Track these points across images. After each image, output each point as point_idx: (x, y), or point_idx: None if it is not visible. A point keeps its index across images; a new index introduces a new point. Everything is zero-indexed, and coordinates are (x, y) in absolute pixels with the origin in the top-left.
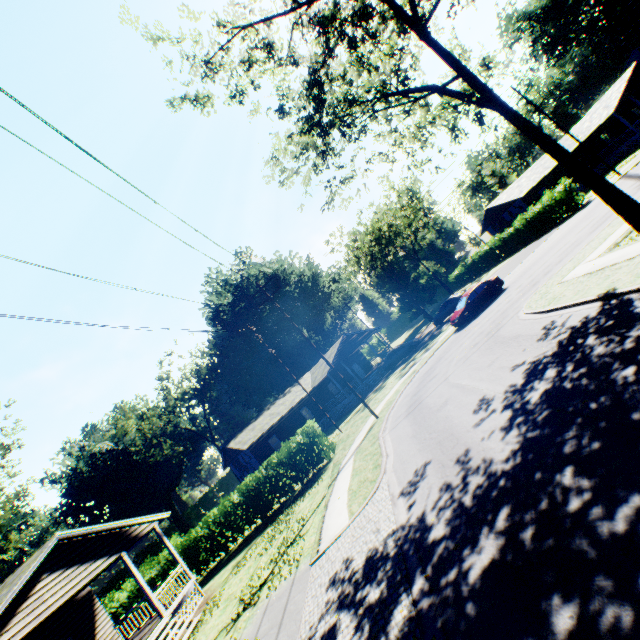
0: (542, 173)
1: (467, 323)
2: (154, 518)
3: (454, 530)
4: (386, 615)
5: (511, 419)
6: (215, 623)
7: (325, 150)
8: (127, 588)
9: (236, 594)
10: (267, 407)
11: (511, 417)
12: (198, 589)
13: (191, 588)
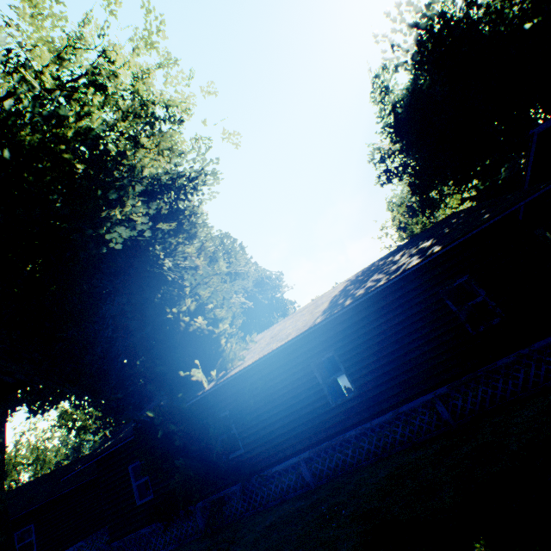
0: None
1: None
2: None
3: None
4: None
5: None
6: None
7: None
8: None
9: None
10: None
11: None
12: None
13: None
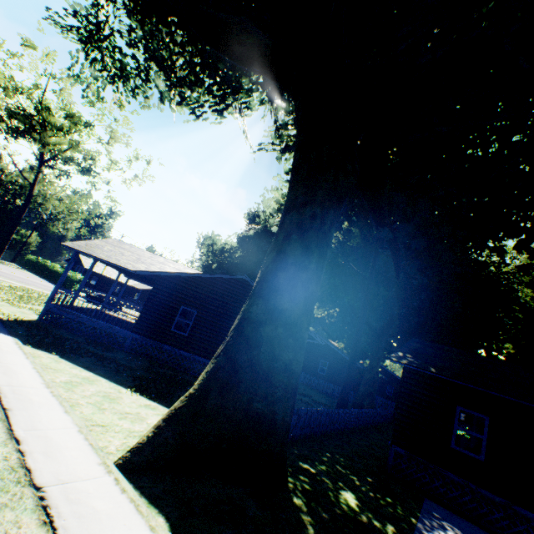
0: (107, 274)
1: None
2: None
3: None
4: None
5: None
6: None
7: None
8: None
9: None
10: None
11: None
12: None
13: None
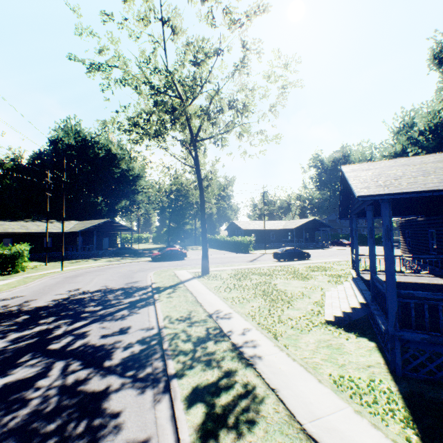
0: (259, 227)
1: (156, 261)
2: None
3: None
4: None
5: (62, 298)
6: None
7: (139, 140)
8: None
9: None
10: (28, 220)
11: (63, 298)
12: None
13: None
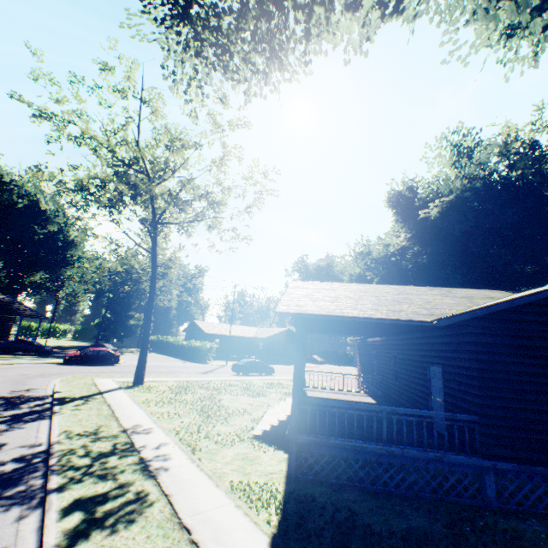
0: (226, 332)
1: (71, 364)
2: None
3: None
4: None
5: None
6: None
7: (84, 205)
8: None
9: None
10: None
11: None
12: None
13: None
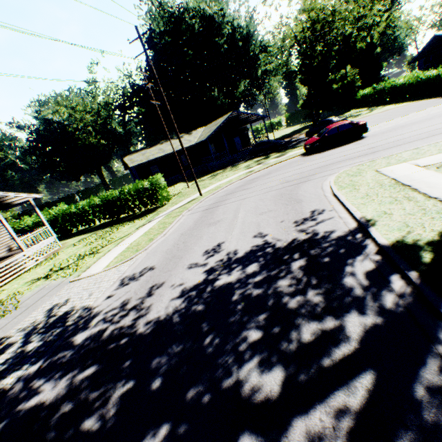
0: None
1: (314, 153)
2: (27, 196)
3: (80, 348)
4: (11, 371)
5: (194, 287)
6: (38, 272)
7: None
8: (30, 219)
9: (58, 262)
10: (162, 142)
11: (197, 285)
12: (57, 242)
13: (52, 240)
